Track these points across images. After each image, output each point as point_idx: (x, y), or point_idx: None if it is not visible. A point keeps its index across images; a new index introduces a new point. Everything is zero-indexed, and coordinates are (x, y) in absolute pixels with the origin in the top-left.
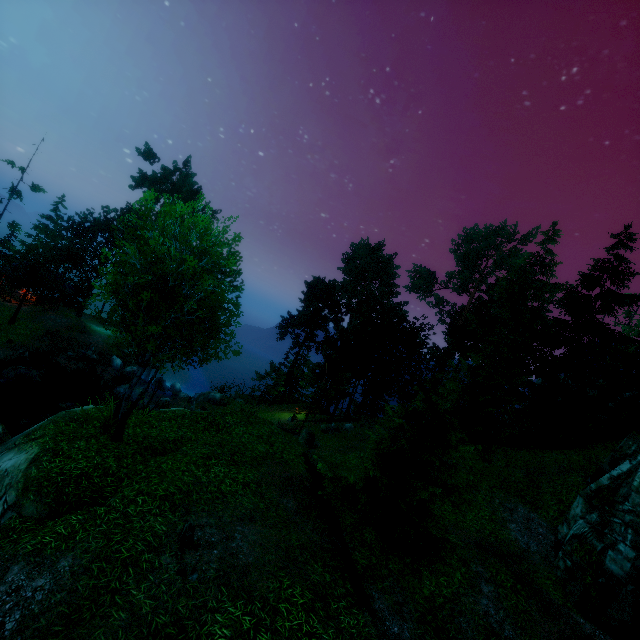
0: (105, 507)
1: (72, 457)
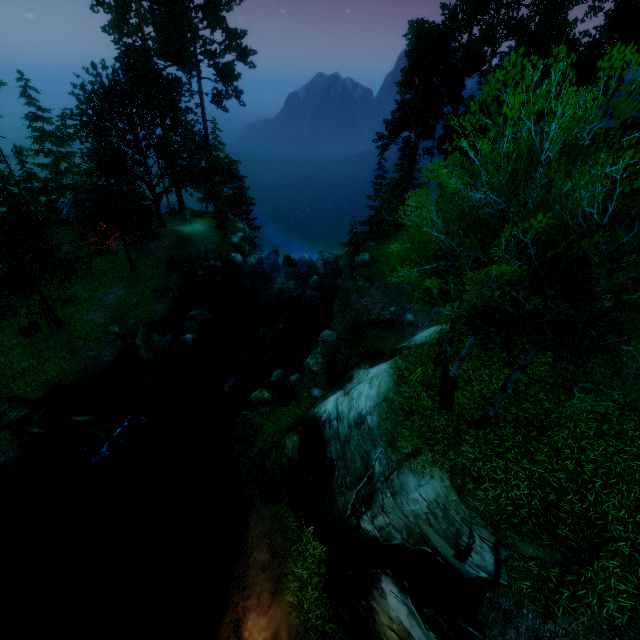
0: (621, 542)
1: (498, 479)
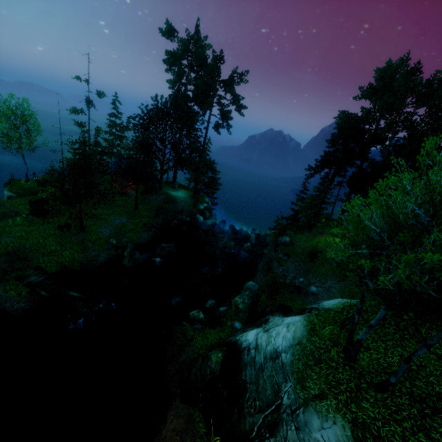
0: None
1: None
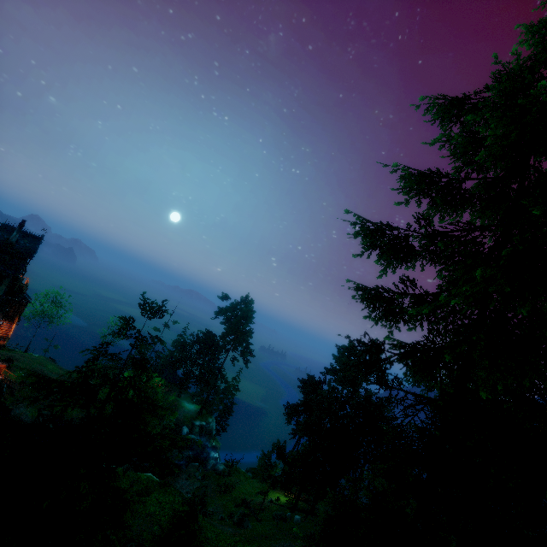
0: None
1: None
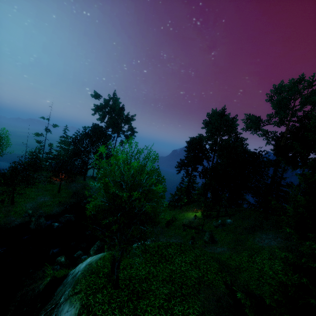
0: None
1: (96, 314)
